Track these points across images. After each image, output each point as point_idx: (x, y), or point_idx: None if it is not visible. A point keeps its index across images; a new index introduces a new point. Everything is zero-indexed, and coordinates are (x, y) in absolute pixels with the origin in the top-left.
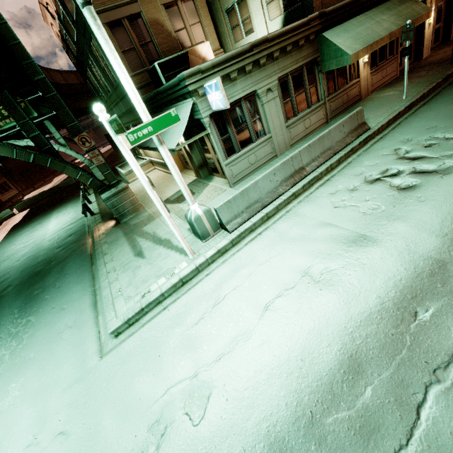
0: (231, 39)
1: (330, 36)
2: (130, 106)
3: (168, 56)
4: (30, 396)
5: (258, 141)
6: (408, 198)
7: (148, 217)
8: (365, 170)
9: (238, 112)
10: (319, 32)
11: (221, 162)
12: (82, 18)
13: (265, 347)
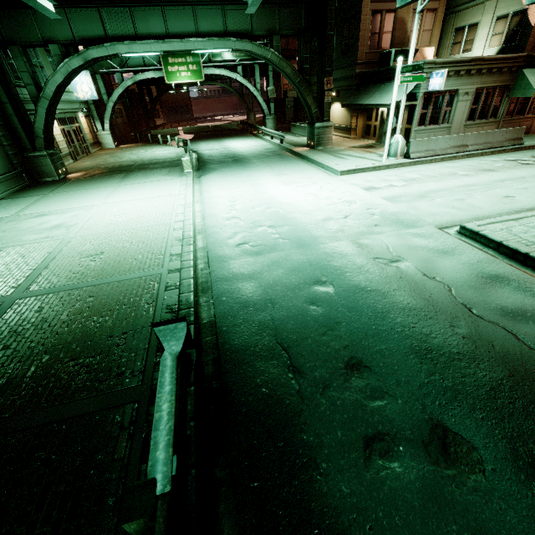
0: (448, 52)
1: (527, 73)
2: (351, 74)
3: (396, 48)
4: (299, 178)
5: (441, 126)
6: (524, 166)
7: (339, 150)
8: (507, 157)
9: (440, 99)
10: (521, 68)
11: (412, 127)
12: (357, 1)
13: (430, 181)
